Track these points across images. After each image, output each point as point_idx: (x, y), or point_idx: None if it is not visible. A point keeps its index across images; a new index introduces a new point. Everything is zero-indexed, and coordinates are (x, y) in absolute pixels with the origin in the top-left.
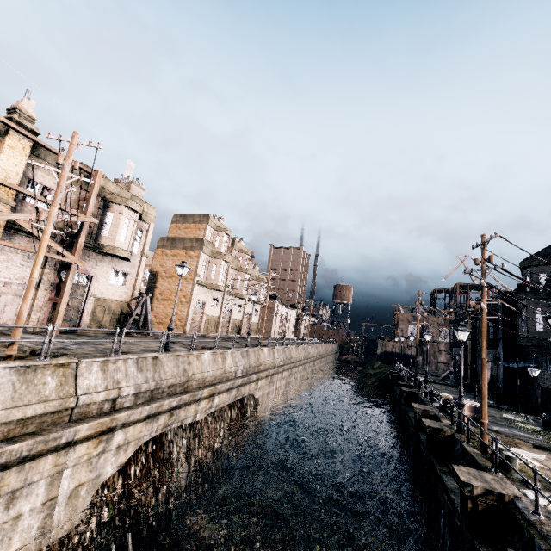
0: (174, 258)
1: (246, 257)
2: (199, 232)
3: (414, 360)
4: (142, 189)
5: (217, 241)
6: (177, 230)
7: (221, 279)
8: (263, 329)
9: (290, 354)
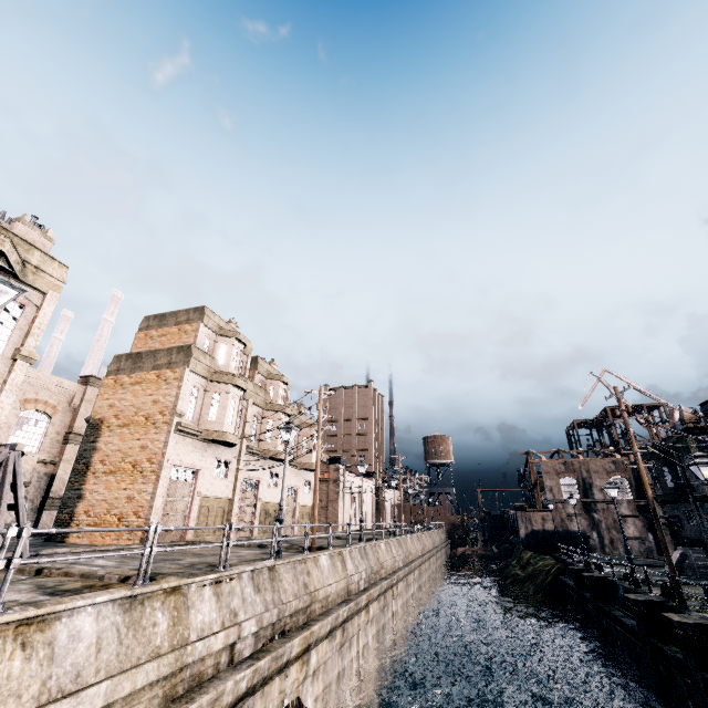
0: (135, 389)
1: (281, 387)
2: (185, 337)
3: (585, 540)
4: (45, 238)
5: (221, 353)
6: (148, 340)
7: (231, 421)
8: (314, 508)
9: (378, 559)
